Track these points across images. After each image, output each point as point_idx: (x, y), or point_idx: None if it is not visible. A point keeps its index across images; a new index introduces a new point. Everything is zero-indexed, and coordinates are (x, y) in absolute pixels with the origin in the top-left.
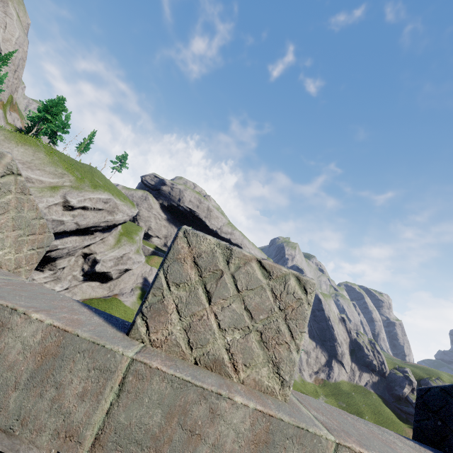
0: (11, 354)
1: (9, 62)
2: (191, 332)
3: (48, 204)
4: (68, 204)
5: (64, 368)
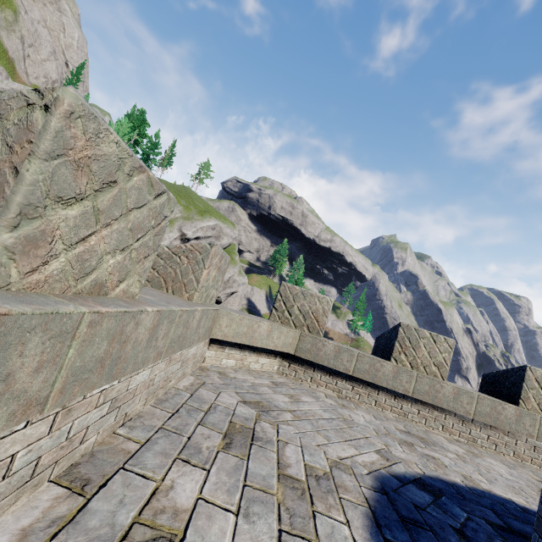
0: (508, 415)
1: (82, 77)
2: (540, 405)
3: (170, 240)
4: (184, 237)
5: (523, 419)
